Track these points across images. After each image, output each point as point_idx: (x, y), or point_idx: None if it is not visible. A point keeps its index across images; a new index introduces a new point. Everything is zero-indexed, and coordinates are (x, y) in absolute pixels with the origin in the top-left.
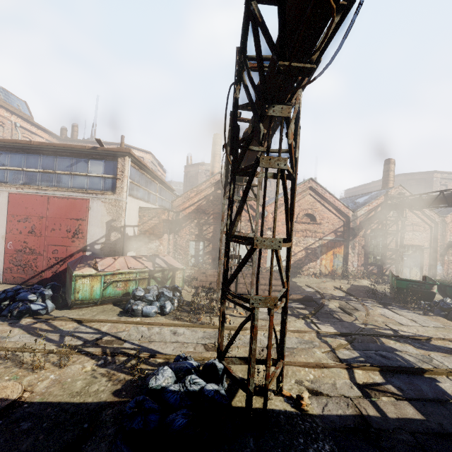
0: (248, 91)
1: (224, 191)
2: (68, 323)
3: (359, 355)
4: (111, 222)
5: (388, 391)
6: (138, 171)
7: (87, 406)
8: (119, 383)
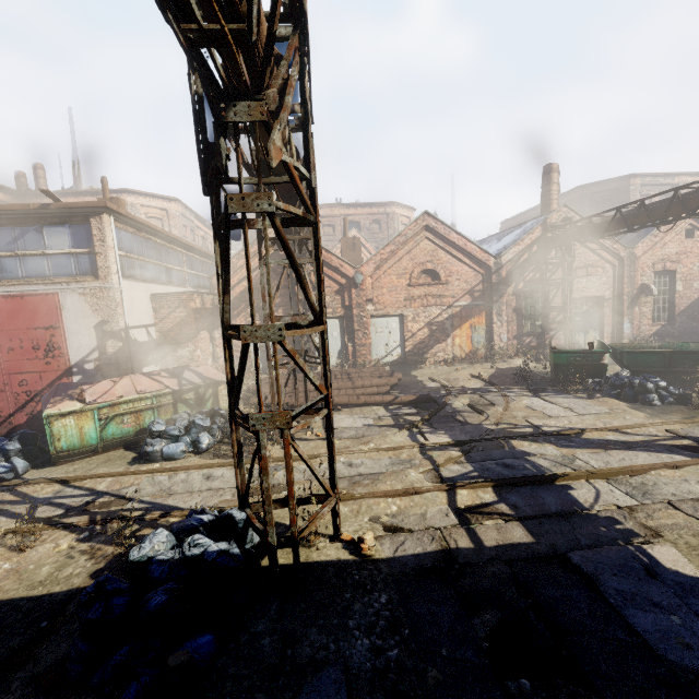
0: (204, 80)
1: (260, 254)
2: (46, 486)
3: (473, 469)
4: (102, 326)
5: (496, 512)
6: (136, 237)
7: (51, 598)
8: (104, 560)
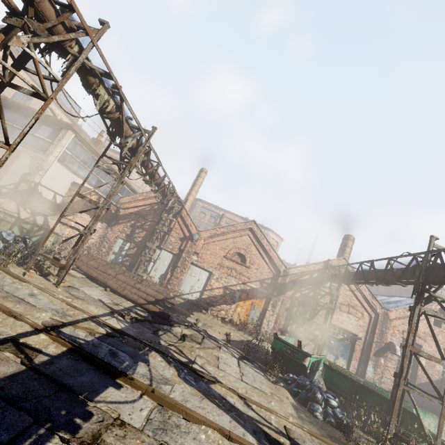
0: None
1: (98, 161)
2: None
3: (88, 340)
4: (27, 175)
5: (29, 355)
6: (87, 153)
7: None
8: None
